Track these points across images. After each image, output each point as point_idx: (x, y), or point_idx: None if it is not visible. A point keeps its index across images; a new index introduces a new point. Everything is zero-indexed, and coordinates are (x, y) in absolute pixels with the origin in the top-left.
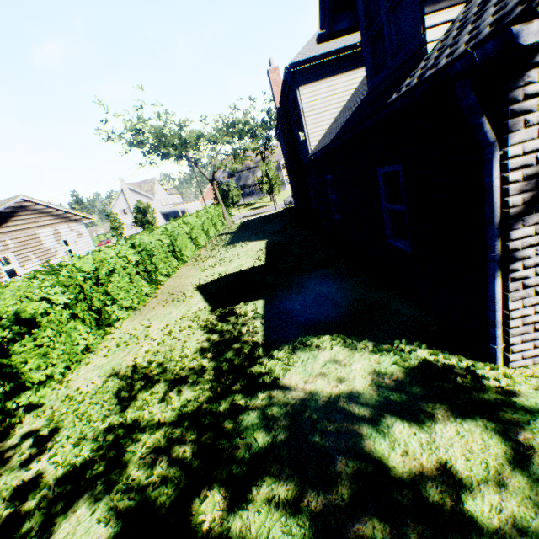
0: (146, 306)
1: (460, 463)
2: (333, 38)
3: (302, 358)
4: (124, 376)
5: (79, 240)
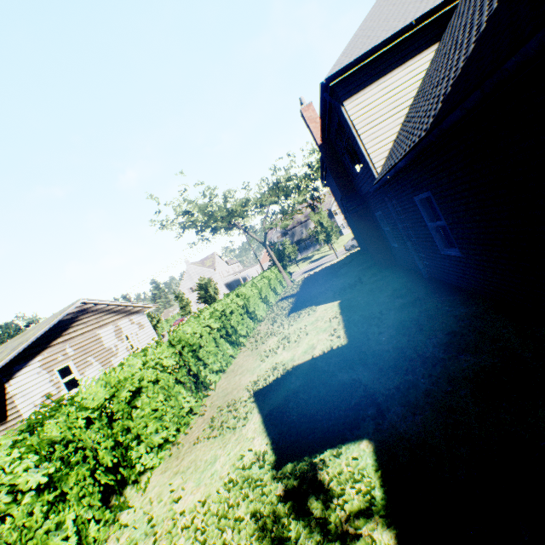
0: (187, 436)
1: None
2: None
3: None
4: None
5: (140, 332)
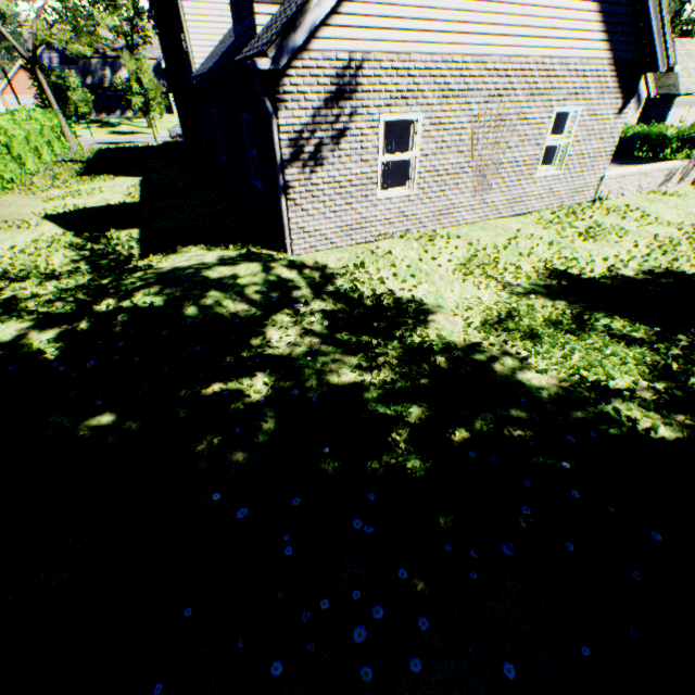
0: None
1: (243, 273)
2: None
3: (174, 258)
4: None
5: None
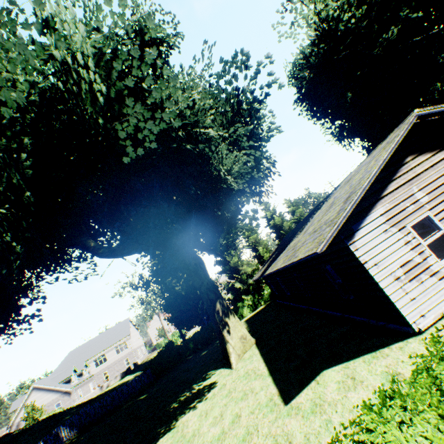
0: None
1: None
2: None
3: None
4: None
5: None
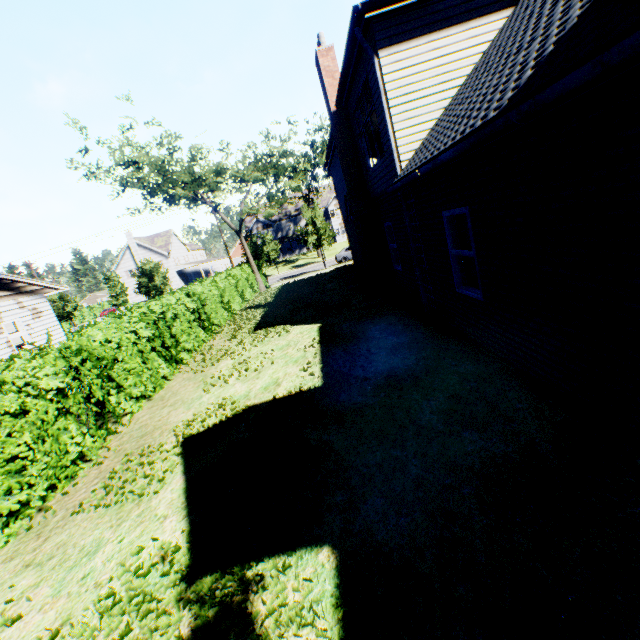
0: (65, 498)
1: None
2: None
3: None
4: None
5: (35, 321)
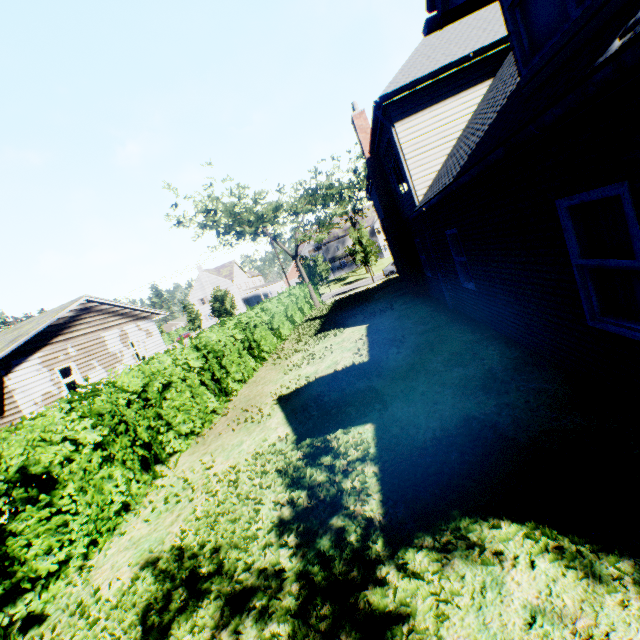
0: (211, 430)
1: None
2: (450, 21)
3: (470, 582)
4: (161, 572)
5: (148, 340)
